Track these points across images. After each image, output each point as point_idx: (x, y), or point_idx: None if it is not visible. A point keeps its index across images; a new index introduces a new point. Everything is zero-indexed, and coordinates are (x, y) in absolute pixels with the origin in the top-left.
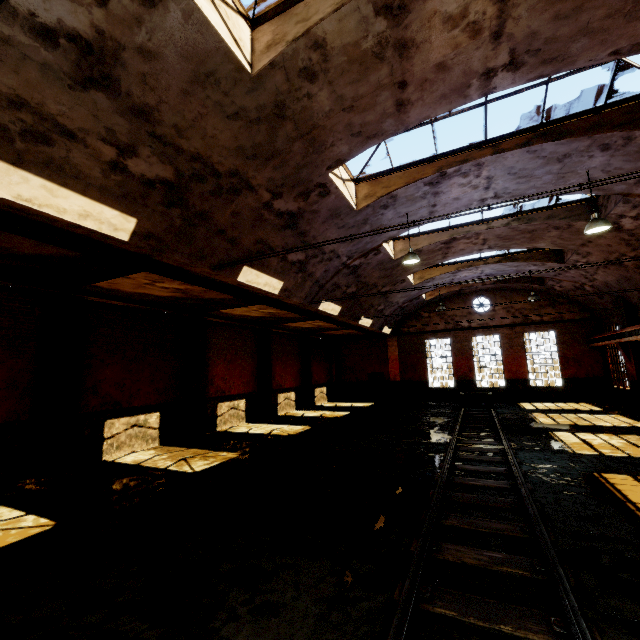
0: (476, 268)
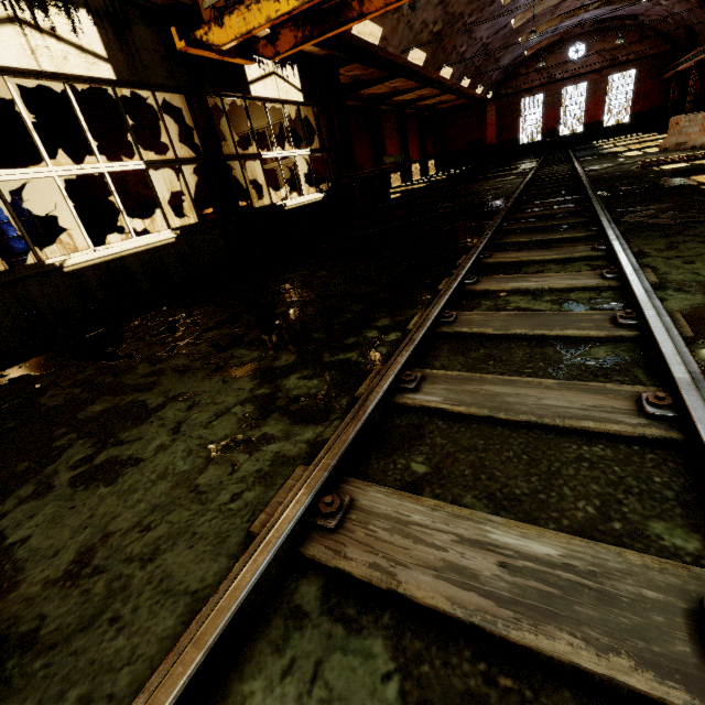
0: (577, 17)
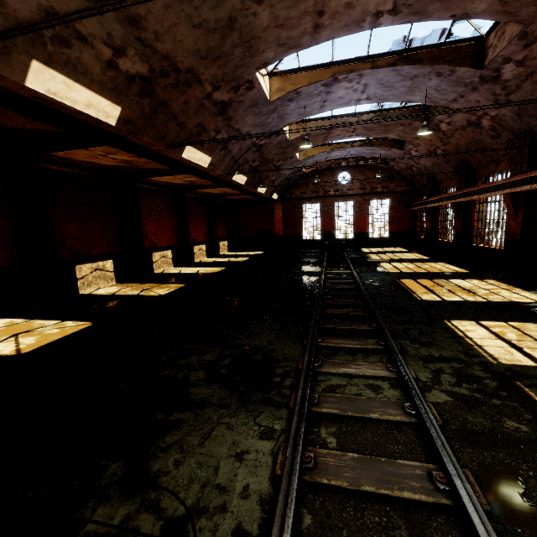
0: (345, 149)
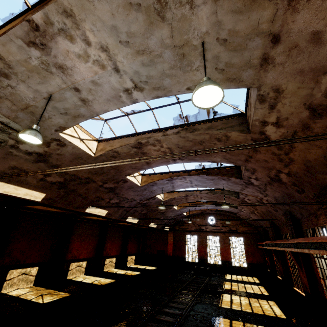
0: (204, 205)
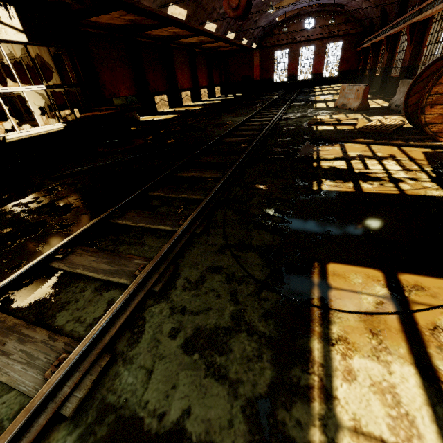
0: None
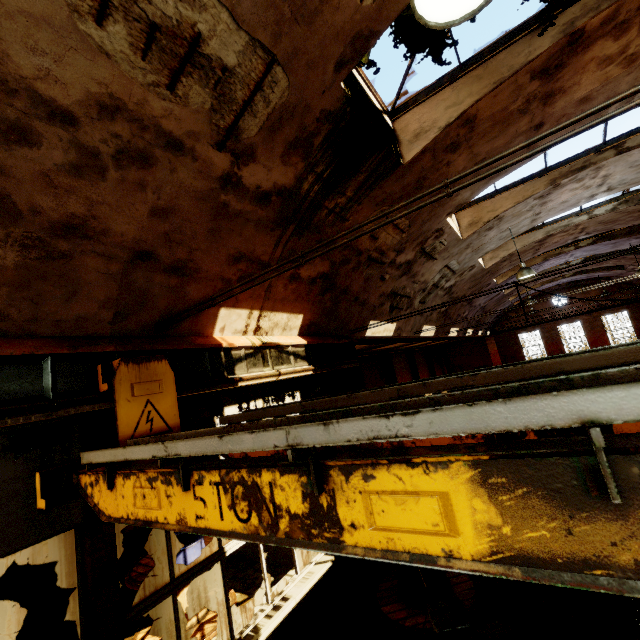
0: (556, 281)
